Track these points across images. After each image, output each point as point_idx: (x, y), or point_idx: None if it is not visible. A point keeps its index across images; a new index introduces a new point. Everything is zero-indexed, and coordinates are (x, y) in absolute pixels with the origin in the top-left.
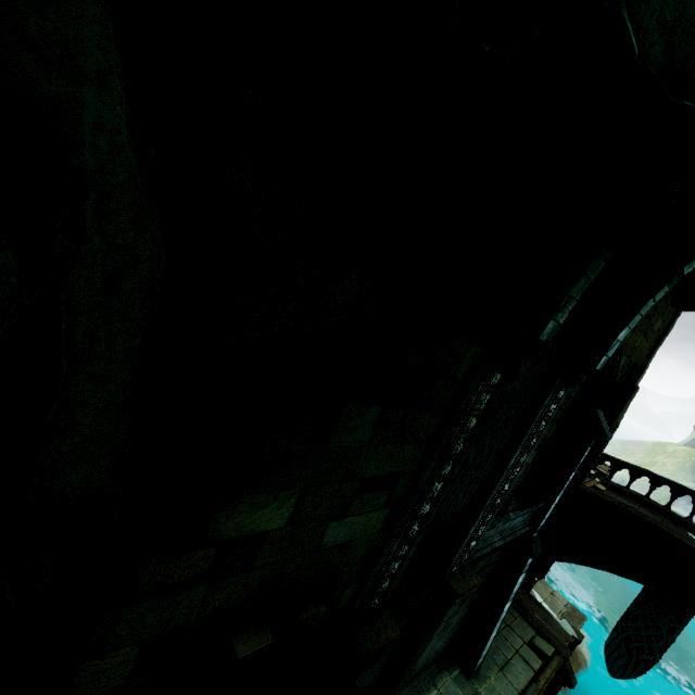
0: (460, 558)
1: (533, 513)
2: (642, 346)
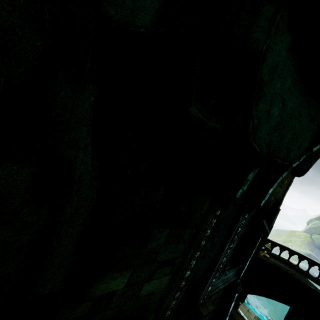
0: (204, 296)
1: (237, 270)
2: (280, 191)
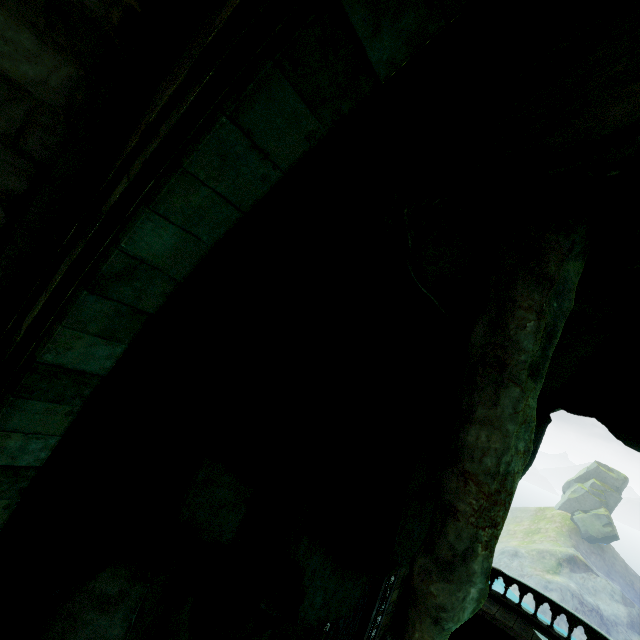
0: None
1: None
2: None
